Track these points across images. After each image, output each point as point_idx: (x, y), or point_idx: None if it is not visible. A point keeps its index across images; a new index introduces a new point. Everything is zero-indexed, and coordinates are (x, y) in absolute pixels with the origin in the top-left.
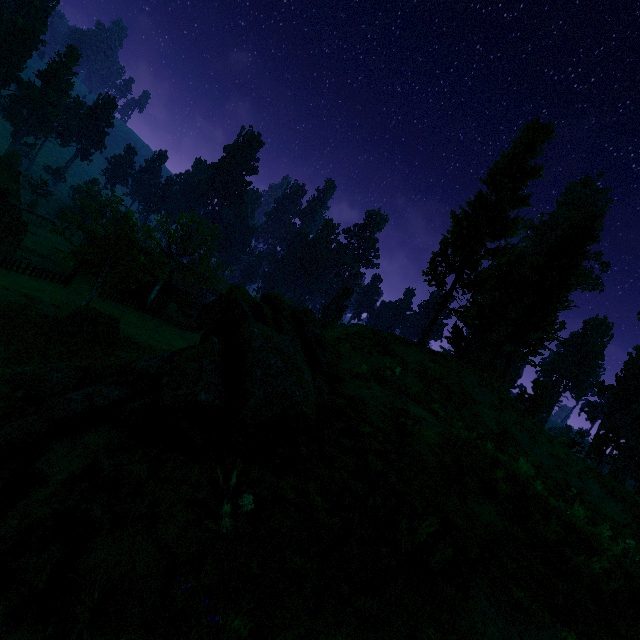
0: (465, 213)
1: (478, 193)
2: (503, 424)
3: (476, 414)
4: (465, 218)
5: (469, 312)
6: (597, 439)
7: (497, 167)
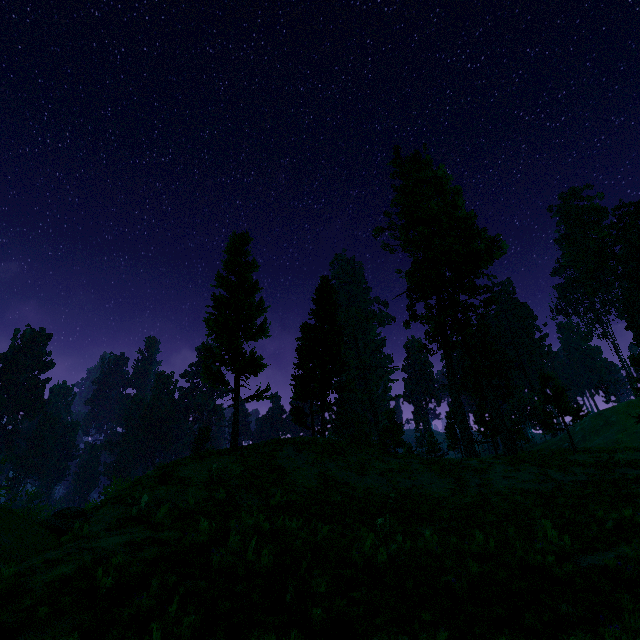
0: (213, 315)
1: (213, 296)
2: (325, 475)
3: (289, 484)
4: (212, 319)
5: (265, 391)
6: (447, 430)
7: (218, 272)
